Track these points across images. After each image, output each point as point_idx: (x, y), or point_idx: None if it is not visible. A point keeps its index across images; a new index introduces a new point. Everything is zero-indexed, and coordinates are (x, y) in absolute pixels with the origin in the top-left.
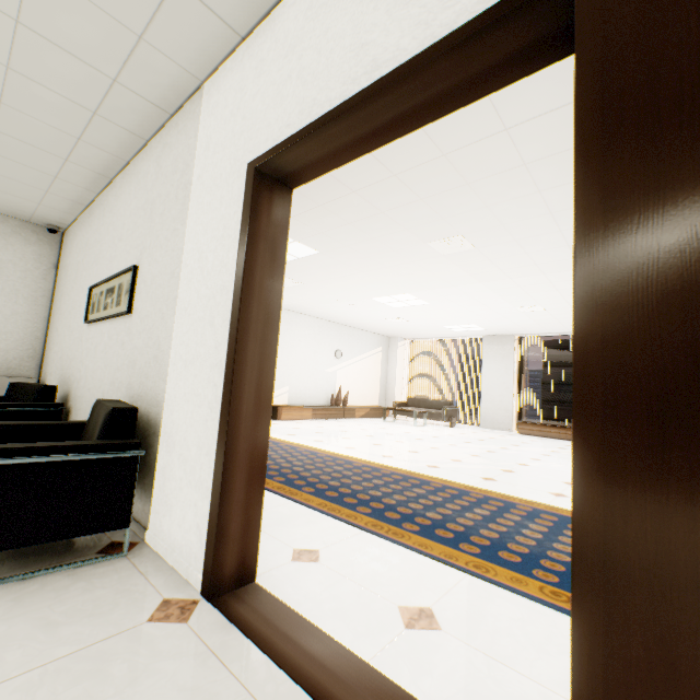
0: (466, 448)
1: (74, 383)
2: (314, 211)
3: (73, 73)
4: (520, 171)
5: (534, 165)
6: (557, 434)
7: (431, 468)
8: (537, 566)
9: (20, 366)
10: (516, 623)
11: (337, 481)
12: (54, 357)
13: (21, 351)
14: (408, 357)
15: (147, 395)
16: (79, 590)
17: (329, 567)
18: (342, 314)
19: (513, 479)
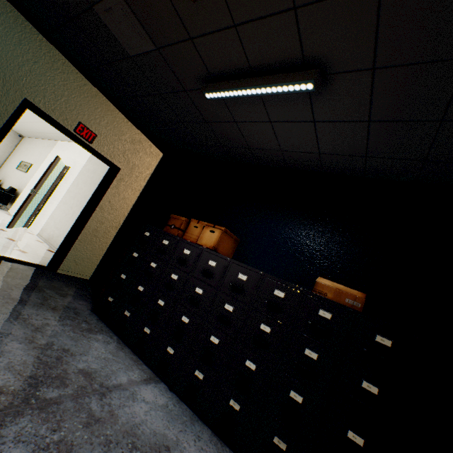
0: None
1: (7, 181)
2: None
3: (35, 128)
4: None
5: None
6: None
7: None
8: None
9: None
10: None
11: None
12: (3, 172)
13: None
14: None
15: (21, 189)
16: None
17: None
18: None
19: None
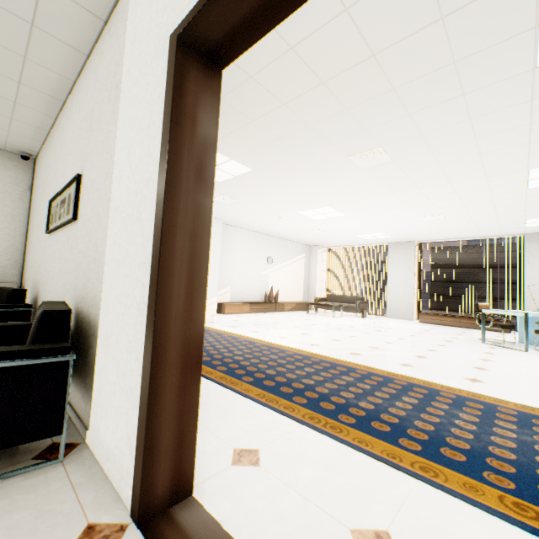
0: (379, 336)
1: (41, 286)
2: (247, 128)
3: None
4: (447, 71)
5: (463, 63)
6: (452, 323)
7: (354, 355)
8: (485, 466)
9: (4, 274)
10: None
11: (273, 370)
12: (29, 265)
13: (4, 261)
14: (326, 261)
15: (88, 296)
16: None
17: (270, 472)
18: (273, 227)
19: (428, 365)
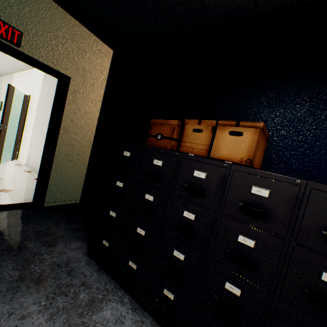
0: None
1: None
2: None
3: None
4: None
5: None
6: None
7: None
8: None
9: None
10: None
11: None
12: None
13: None
14: None
15: None
16: None
17: None
18: None
19: None
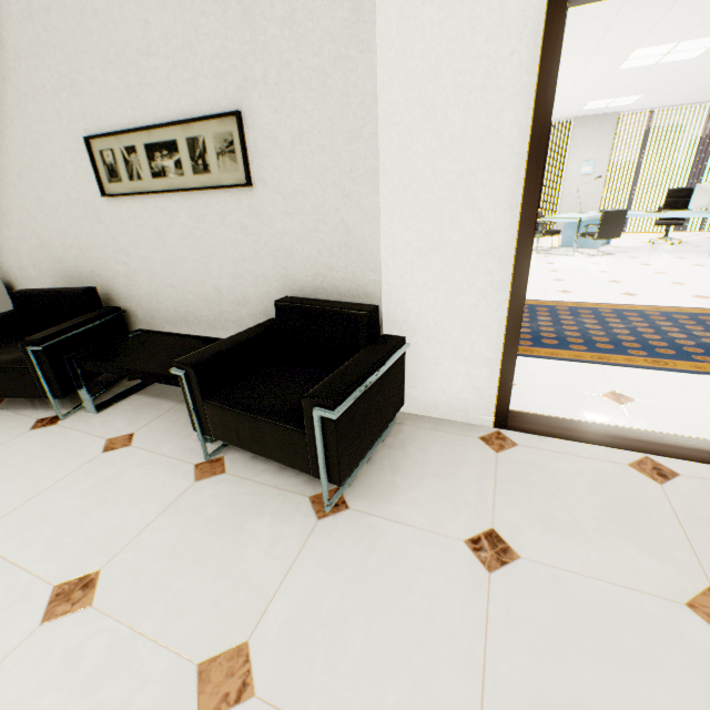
0: None
1: (117, 280)
2: None
3: None
4: None
5: None
6: None
7: None
8: (625, 348)
9: None
10: (661, 385)
11: None
12: (11, 245)
13: None
14: None
15: (336, 287)
16: (418, 453)
17: (527, 386)
18: None
19: None
